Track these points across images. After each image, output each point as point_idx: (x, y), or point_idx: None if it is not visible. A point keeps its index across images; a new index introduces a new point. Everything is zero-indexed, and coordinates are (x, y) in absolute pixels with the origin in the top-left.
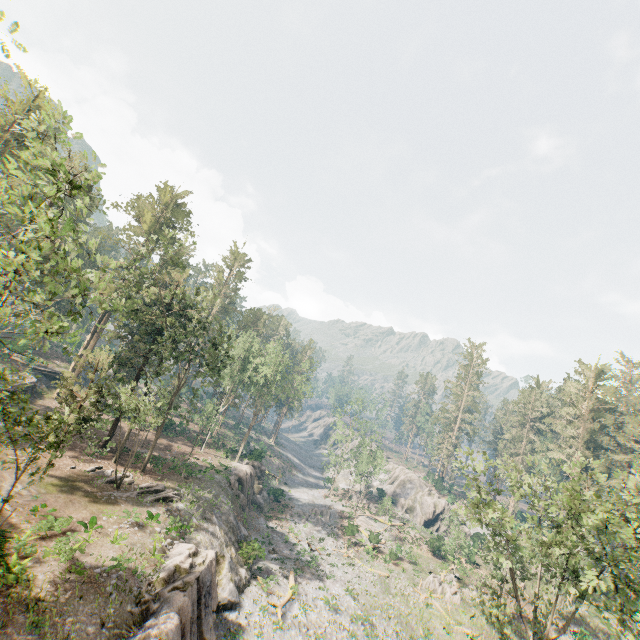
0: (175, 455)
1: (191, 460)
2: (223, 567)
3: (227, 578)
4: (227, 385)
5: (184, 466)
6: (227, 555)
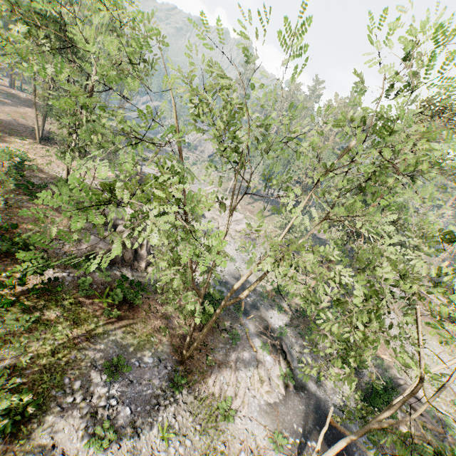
0: None
1: None
2: None
3: None
4: None
5: None
6: None
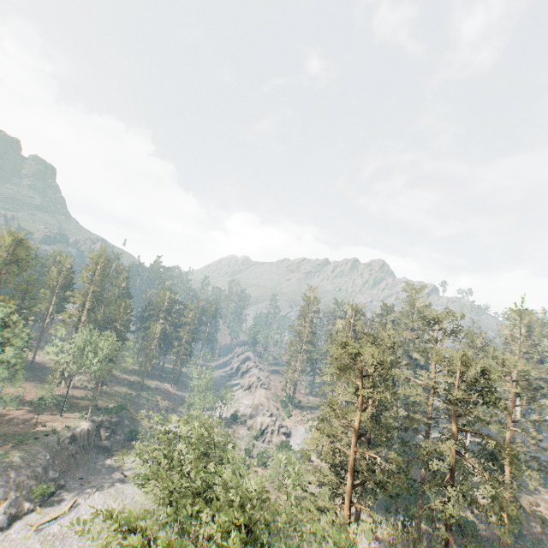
0: (27, 427)
1: (39, 428)
2: (2, 506)
3: (0, 513)
4: (73, 368)
5: (22, 436)
6: (12, 497)
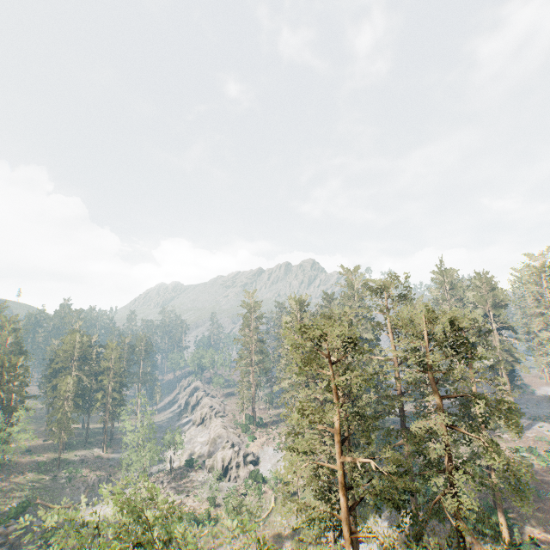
0: None
1: None
2: None
3: None
4: None
5: None
6: None
